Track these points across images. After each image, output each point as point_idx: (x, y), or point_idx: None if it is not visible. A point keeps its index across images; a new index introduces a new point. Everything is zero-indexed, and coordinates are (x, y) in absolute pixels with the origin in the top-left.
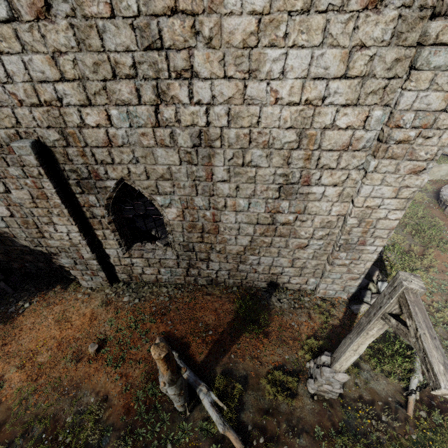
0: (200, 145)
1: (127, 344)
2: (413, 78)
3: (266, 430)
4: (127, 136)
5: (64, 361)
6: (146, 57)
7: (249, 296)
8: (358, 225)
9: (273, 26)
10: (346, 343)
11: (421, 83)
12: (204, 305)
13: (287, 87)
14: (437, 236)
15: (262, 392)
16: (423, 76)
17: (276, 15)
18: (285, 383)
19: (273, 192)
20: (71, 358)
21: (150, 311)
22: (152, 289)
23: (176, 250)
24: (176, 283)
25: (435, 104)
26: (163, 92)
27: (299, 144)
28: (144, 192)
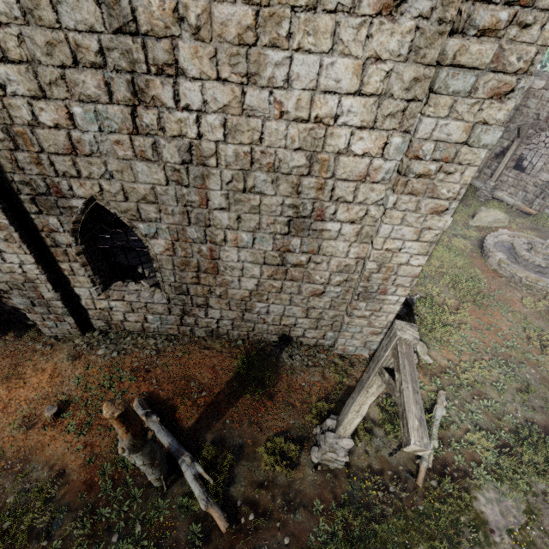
0: (191, 161)
1: (97, 407)
2: (431, 102)
3: (258, 506)
4: (97, 142)
5: (10, 428)
6: (117, 42)
7: (256, 351)
8: (378, 270)
9: (274, 21)
10: (349, 403)
11: (440, 109)
12: (200, 361)
13: (293, 99)
14: (475, 290)
15: (258, 462)
16: (442, 101)
17: (276, 9)
18: (286, 452)
19: (281, 227)
20: (20, 424)
21: (130, 367)
22: (137, 340)
23: (166, 293)
24: (168, 334)
25: (456, 135)
26: (141, 90)
27: (310, 170)
28: (122, 216)
